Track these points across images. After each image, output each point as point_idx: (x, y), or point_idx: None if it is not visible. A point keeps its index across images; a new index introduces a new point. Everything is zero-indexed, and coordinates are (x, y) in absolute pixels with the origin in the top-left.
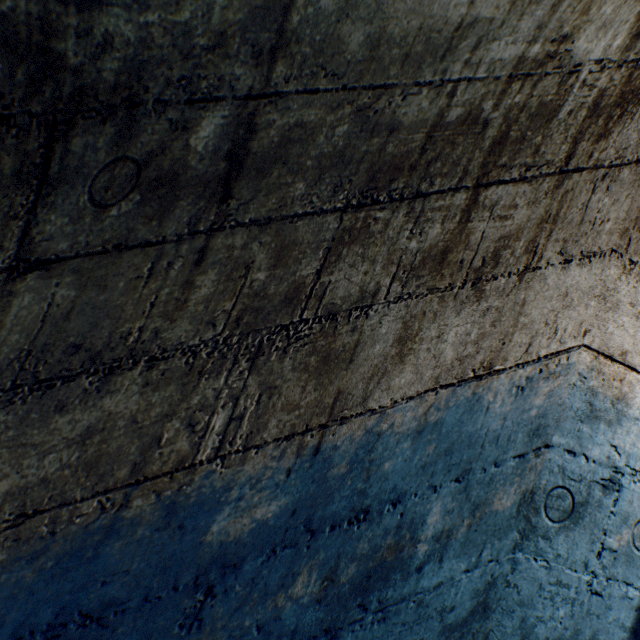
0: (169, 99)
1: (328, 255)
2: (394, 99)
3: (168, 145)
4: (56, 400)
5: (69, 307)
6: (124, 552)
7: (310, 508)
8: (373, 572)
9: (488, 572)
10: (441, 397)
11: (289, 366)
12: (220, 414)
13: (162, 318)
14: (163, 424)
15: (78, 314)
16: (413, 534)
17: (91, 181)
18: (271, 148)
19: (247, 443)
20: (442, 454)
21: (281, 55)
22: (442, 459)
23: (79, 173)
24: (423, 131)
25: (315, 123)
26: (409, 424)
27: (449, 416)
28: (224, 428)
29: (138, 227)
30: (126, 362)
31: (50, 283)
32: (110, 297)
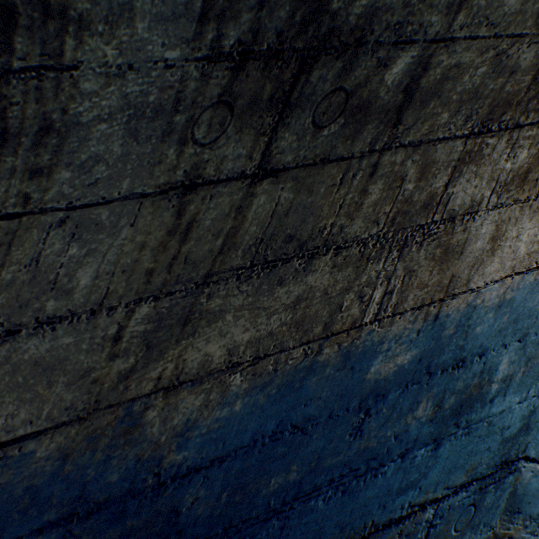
0: (383, 41)
1: (453, 172)
2: (522, 46)
3: (370, 79)
4: (277, 276)
5: (288, 207)
6: (317, 385)
7: (429, 358)
8: (464, 402)
9: (531, 404)
10: (514, 281)
11: (422, 256)
12: (378, 290)
13: (345, 217)
14: (343, 296)
15: (293, 212)
16: (489, 377)
17: (315, 107)
18: (433, 84)
19: (394, 311)
20: (511, 322)
21: (464, 6)
22: (511, 326)
23: (308, 100)
24: (531, 74)
25: (466, 64)
26: (493, 300)
27: (518, 295)
28: (380, 300)
29: (337, 145)
30: (321, 250)
31: (277, 188)
32: (314, 200)
